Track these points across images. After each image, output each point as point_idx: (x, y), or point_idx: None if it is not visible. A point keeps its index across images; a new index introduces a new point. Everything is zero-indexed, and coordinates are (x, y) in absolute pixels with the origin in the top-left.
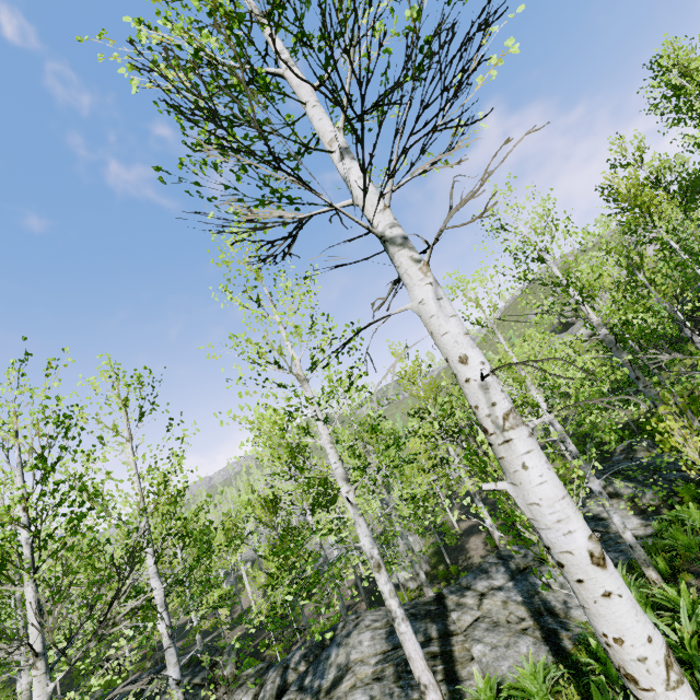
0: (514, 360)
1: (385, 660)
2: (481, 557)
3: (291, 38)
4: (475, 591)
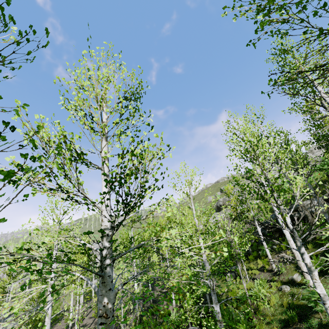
0: None
1: None
2: None
3: None
4: None
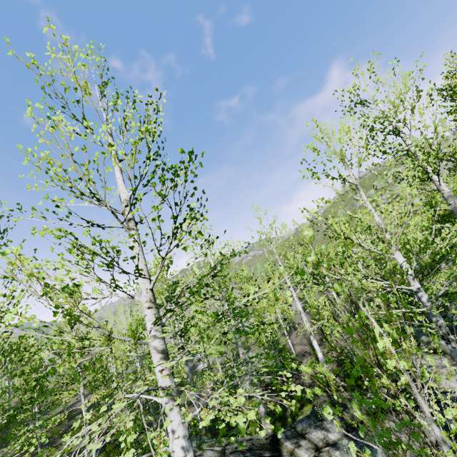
0: (377, 219)
1: None
2: (311, 378)
3: None
4: (309, 441)
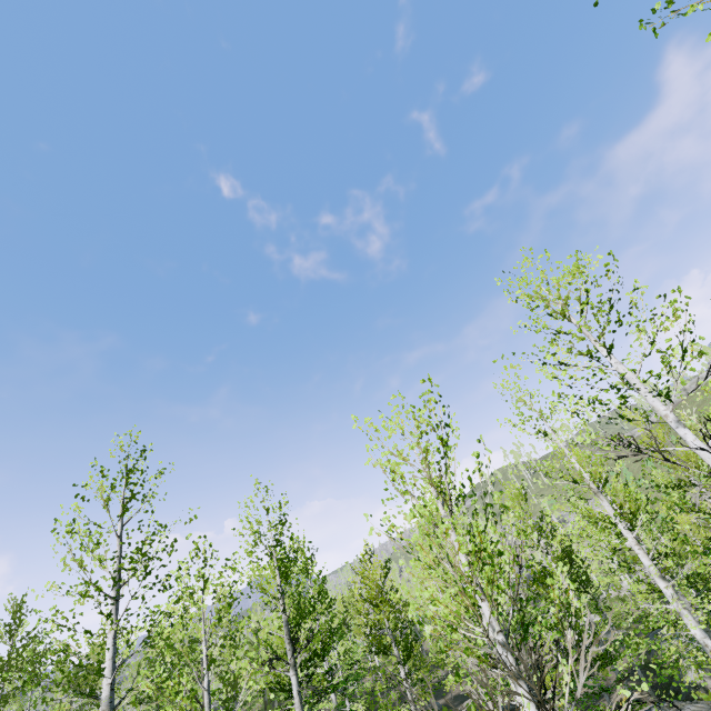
0: None
1: None
2: None
3: (652, 397)
4: None
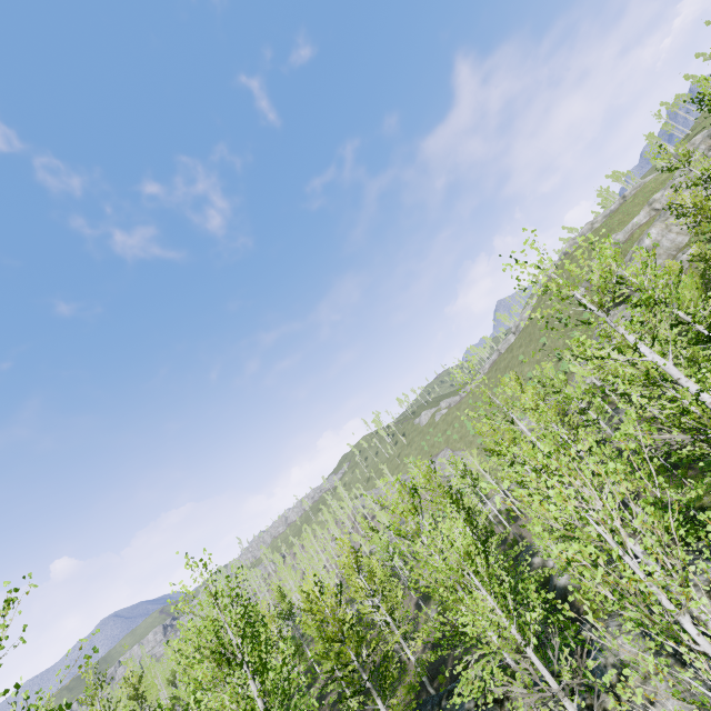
0: (693, 409)
1: (657, 653)
2: None
3: None
4: (695, 585)
